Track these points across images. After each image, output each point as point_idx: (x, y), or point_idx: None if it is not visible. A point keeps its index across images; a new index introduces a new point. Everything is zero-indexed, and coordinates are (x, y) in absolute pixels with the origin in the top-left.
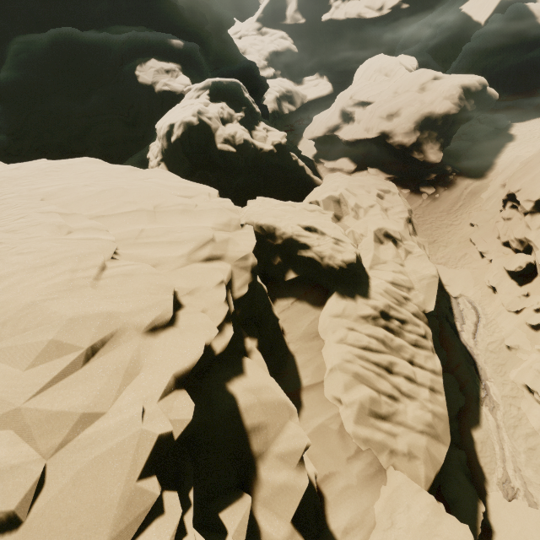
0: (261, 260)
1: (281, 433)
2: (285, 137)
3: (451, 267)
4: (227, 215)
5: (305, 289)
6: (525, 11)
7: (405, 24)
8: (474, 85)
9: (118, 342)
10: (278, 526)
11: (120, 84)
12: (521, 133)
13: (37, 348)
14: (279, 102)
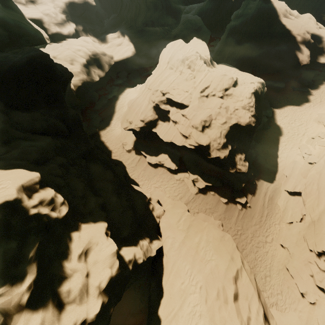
0: None
1: None
2: (116, 256)
3: (282, 309)
4: None
5: None
6: (271, 7)
7: (192, 2)
8: (260, 90)
9: None
10: None
11: None
12: (284, 126)
13: None
14: (87, 69)
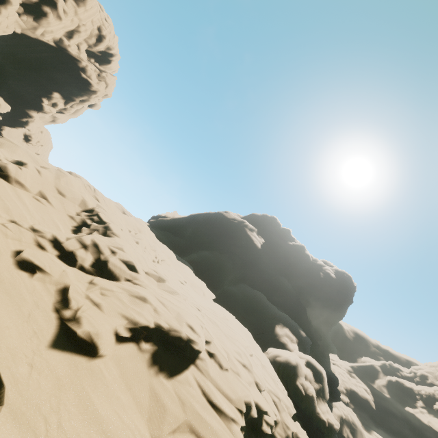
0: None
1: None
2: (338, 426)
3: None
4: (289, 403)
5: None
6: None
7: None
8: None
9: (249, 373)
10: None
11: (266, 323)
12: None
13: (237, 349)
14: (342, 422)
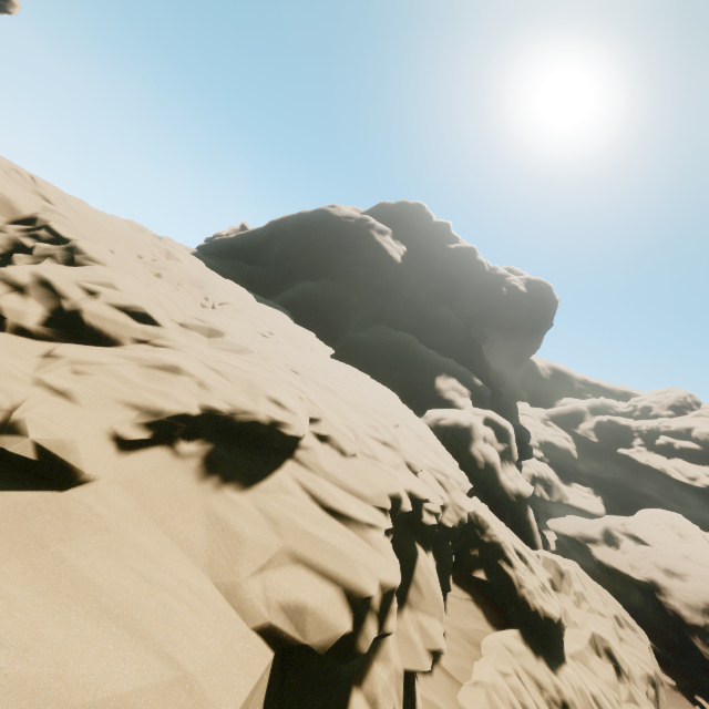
0: (459, 542)
1: (429, 616)
2: (531, 489)
3: None
4: (461, 478)
5: (487, 601)
6: None
7: None
8: None
9: (395, 452)
10: (396, 655)
11: (420, 377)
12: None
13: (370, 421)
14: (534, 480)
